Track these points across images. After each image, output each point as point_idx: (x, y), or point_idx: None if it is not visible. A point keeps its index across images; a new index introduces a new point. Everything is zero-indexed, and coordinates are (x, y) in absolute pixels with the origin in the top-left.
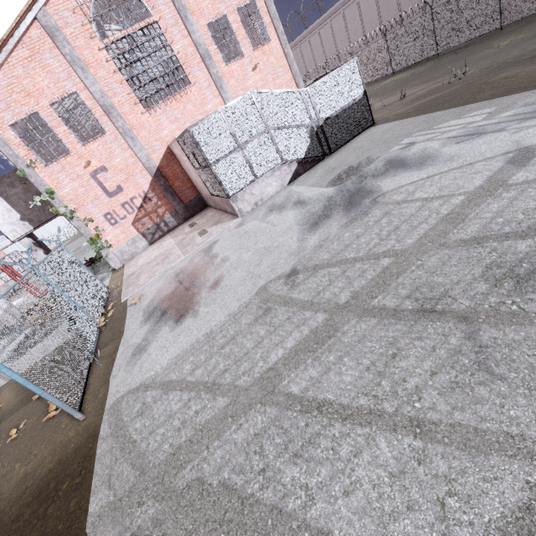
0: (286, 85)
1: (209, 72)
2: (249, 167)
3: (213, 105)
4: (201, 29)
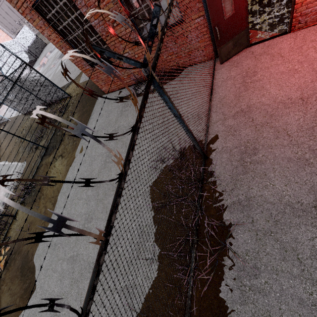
0: (6, 38)
1: None
2: (12, 68)
3: None
4: None
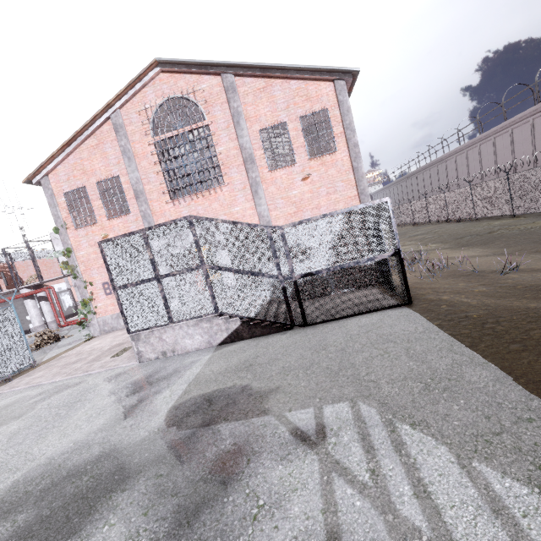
0: (346, 202)
1: (248, 175)
2: (164, 304)
3: (242, 208)
4: (252, 134)
